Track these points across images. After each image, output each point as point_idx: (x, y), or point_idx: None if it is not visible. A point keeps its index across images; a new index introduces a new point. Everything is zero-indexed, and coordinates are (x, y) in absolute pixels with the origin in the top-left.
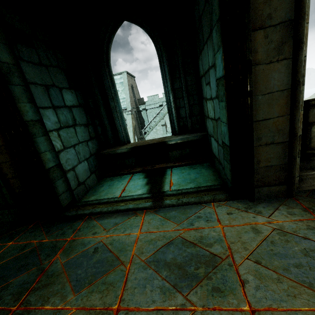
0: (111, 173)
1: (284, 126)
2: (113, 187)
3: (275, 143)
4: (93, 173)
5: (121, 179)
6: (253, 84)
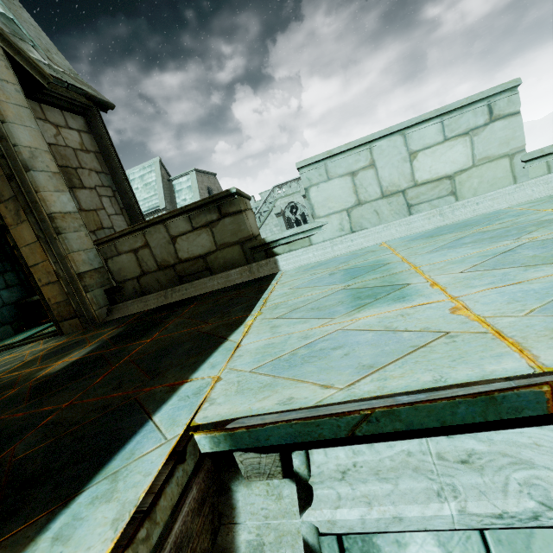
0: (36, 323)
1: (50, 268)
2: (15, 337)
3: (52, 283)
4: (6, 325)
5: (35, 329)
6: (16, 239)
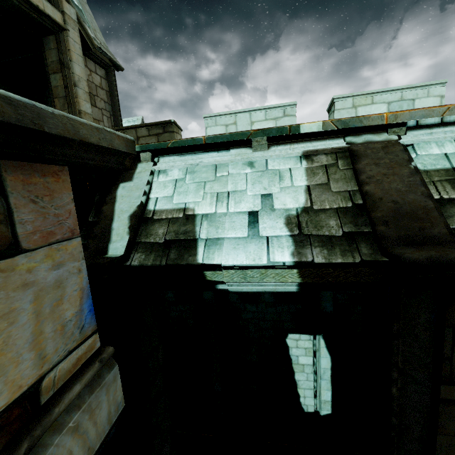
0: None
1: None
2: None
3: None
4: None
5: None
6: None
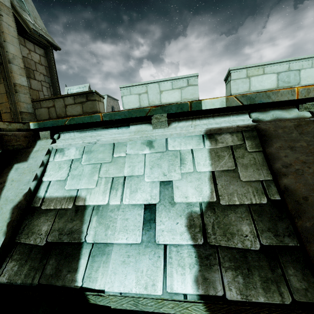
0: None
1: (8, 106)
2: None
3: (7, 113)
4: None
5: None
6: None
